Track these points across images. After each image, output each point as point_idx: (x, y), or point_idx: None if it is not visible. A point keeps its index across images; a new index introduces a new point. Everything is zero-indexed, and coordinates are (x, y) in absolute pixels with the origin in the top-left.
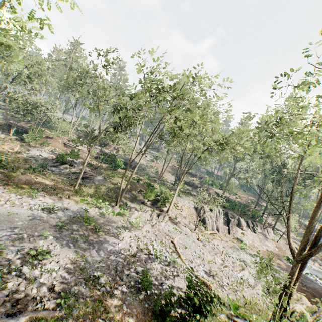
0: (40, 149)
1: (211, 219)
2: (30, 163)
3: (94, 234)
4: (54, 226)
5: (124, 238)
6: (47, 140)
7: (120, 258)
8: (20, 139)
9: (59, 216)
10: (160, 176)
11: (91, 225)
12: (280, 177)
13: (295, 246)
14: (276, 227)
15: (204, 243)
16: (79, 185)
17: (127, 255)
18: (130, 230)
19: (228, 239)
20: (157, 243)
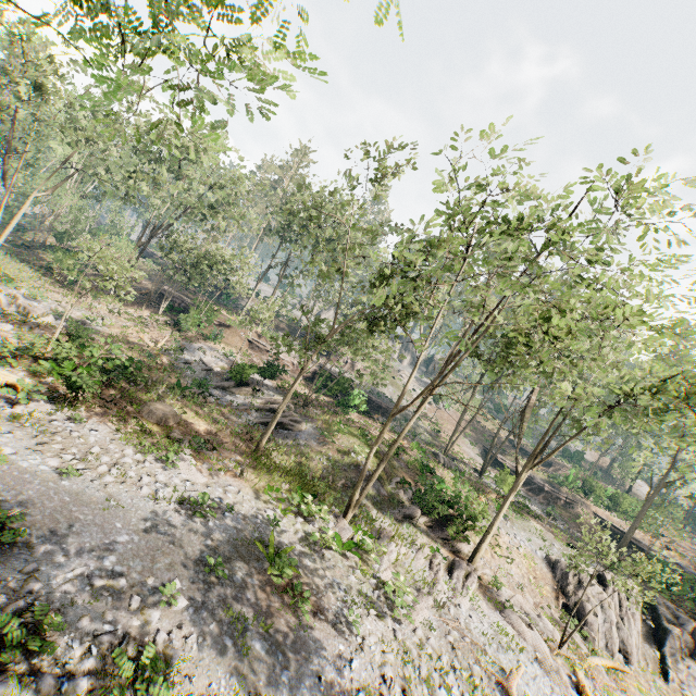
0: (204, 347)
1: (602, 612)
2: (179, 376)
3: (288, 610)
4: (196, 560)
5: (365, 639)
6: (220, 331)
7: None
8: (174, 322)
9: (211, 529)
10: (447, 445)
11: (284, 574)
12: None
13: None
14: None
15: None
16: (266, 444)
17: None
18: (381, 612)
19: None
20: (460, 683)
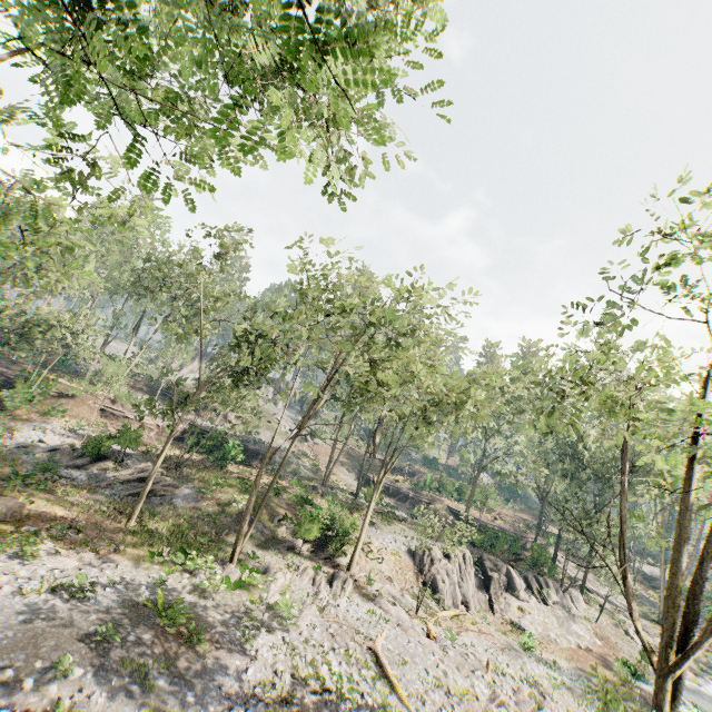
0: (42, 424)
1: (448, 578)
2: (15, 463)
3: (185, 649)
4: (84, 635)
5: (259, 651)
6: (62, 403)
7: (255, 711)
8: None
9: (94, 606)
10: (325, 477)
11: (178, 622)
12: (577, 467)
13: (634, 630)
14: (588, 585)
15: (442, 645)
16: (140, 515)
17: (271, 702)
18: (271, 628)
19: (491, 626)
20: (338, 658)
